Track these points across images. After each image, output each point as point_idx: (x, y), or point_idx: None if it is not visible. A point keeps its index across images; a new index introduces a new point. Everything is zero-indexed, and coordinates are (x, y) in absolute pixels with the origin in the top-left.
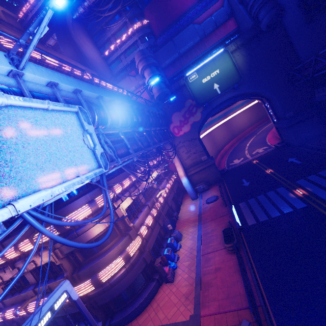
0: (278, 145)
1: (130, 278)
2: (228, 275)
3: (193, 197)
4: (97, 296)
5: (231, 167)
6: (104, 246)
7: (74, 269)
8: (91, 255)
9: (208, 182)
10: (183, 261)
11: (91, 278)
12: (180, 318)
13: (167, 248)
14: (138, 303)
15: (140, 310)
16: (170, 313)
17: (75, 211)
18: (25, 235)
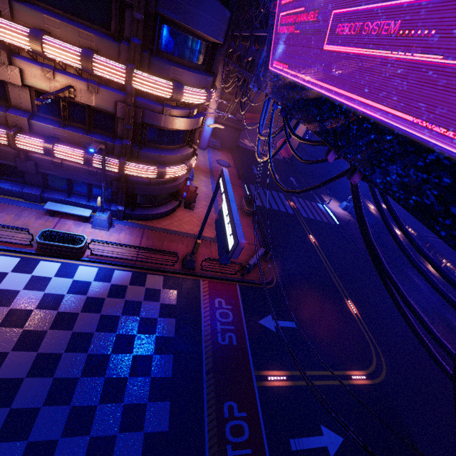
0: (288, 160)
1: (174, 188)
2: (243, 226)
3: (203, 146)
4: (138, 184)
5: (242, 144)
6: (173, 143)
7: (131, 142)
8: (157, 142)
9: (221, 142)
10: (199, 199)
11: (159, 167)
12: (206, 234)
13: (189, 181)
14: (164, 211)
15: (162, 216)
16: (196, 229)
17: (196, 89)
18: (95, 44)
